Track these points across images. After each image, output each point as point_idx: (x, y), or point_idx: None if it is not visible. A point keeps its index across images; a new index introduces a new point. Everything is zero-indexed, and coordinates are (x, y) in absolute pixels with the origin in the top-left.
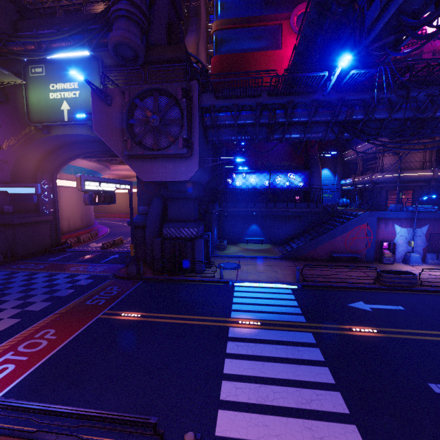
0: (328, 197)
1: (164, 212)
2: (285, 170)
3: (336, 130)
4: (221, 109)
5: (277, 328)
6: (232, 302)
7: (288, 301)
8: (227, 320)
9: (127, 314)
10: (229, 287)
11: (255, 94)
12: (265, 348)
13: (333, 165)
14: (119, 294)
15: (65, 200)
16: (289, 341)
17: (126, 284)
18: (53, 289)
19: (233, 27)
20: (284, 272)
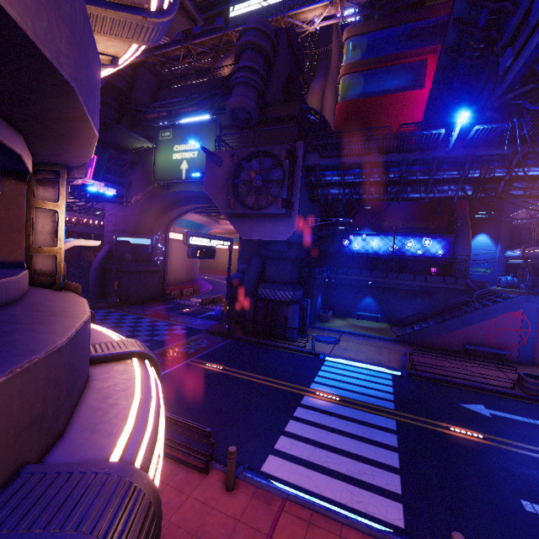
0: (484, 273)
1: (263, 272)
2: (419, 233)
3: (469, 190)
4: (327, 168)
5: (356, 407)
6: (316, 375)
7: (382, 386)
8: (304, 389)
9: (211, 365)
10: (319, 360)
11: (364, 152)
12: (334, 421)
13: (494, 229)
14: (208, 347)
15: (175, 252)
16: (364, 421)
17: (216, 340)
18: (153, 333)
19: (364, 69)
20: (392, 356)
